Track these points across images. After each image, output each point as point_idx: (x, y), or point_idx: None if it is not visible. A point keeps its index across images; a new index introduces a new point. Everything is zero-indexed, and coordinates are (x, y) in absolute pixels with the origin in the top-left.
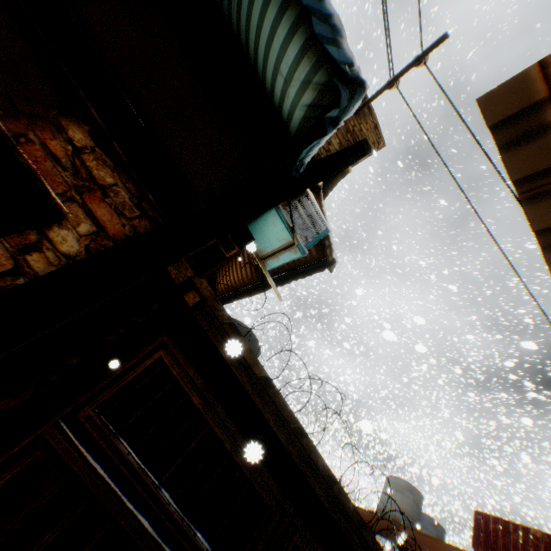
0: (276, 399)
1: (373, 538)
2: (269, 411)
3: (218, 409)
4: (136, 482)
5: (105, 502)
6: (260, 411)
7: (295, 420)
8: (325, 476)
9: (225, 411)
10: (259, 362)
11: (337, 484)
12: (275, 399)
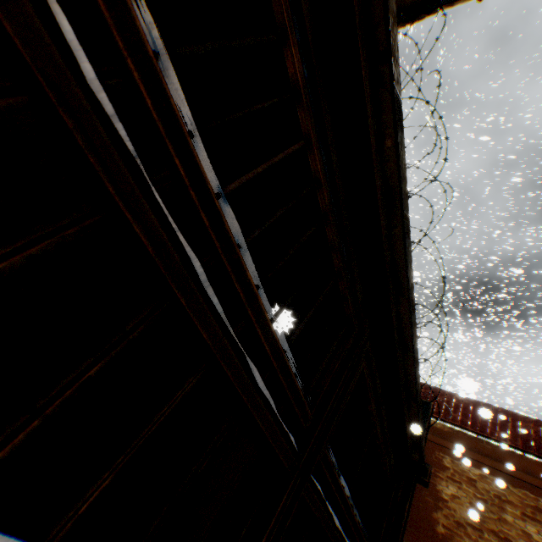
0: (401, 153)
1: (418, 380)
2: (379, 174)
3: (325, 114)
4: (172, 149)
5: (79, 141)
6: (370, 167)
7: (407, 206)
8: (410, 299)
9: (332, 129)
10: (398, 63)
11: (414, 314)
12: (400, 151)
